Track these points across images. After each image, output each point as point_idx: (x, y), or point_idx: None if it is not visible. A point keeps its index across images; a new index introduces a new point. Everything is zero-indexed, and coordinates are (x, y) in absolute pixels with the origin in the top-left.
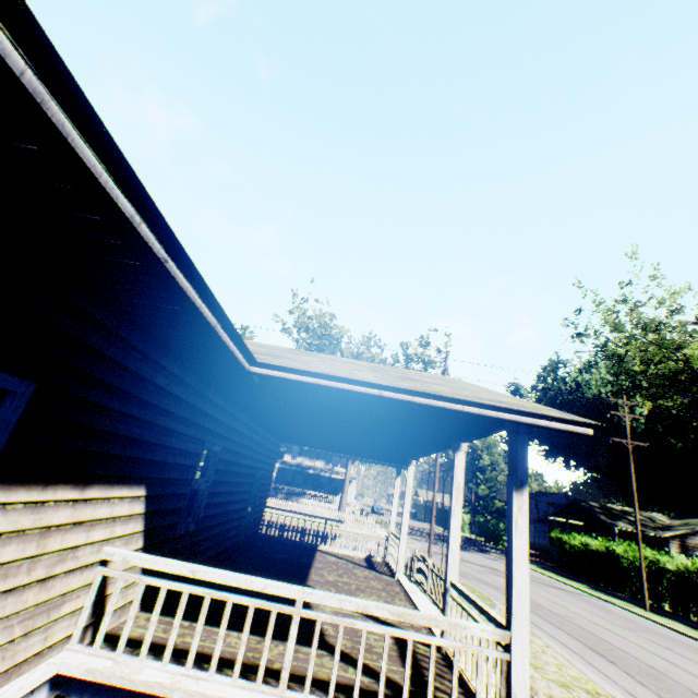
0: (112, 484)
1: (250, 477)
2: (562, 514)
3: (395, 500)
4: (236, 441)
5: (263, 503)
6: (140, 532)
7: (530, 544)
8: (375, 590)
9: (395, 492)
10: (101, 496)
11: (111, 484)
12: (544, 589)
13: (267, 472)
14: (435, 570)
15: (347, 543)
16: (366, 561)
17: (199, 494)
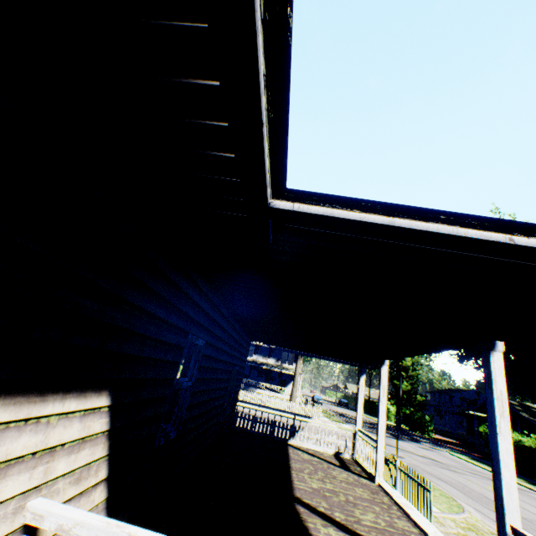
0: (42, 394)
1: (227, 373)
2: (482, 409)
3: (360, 398)
4: (217, 336)
5: (236, 397)
6: (101, 458)
7: (448, 434)
8: (366, 503)
9: (360, 390)
10: (16, 417)
11: (39, 394)
12: (491, 484)
13: (240, 368)
14: (406, 471)
15: (310, 436)
16: (337, 458)
17: (180, 394)
